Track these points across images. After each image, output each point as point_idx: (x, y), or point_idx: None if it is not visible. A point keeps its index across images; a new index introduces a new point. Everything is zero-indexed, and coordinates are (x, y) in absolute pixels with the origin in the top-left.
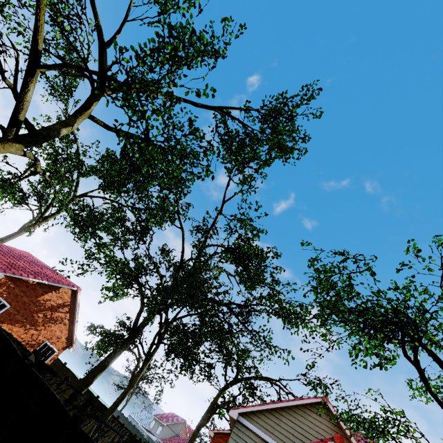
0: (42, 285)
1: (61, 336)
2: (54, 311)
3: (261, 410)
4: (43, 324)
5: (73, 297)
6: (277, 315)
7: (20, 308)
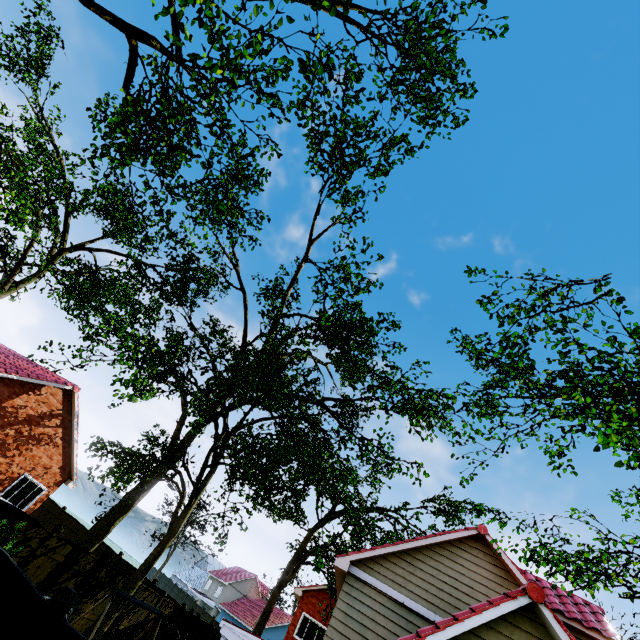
0: (8, 382)
1: (52, 464)
2: (34, 424)
3: (385, 554)
4: (17, 447)
5: (66, 403)
6: (402, 412)
7: None
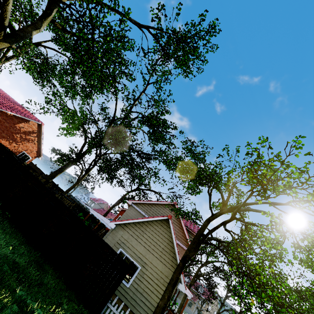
0: (17, 117)
1: (33, 150)
2: (27, 134)
3: (143, 203)
4: (21, 142)
5: (38, 128)
6: (164, 163)
7: (4, 129)
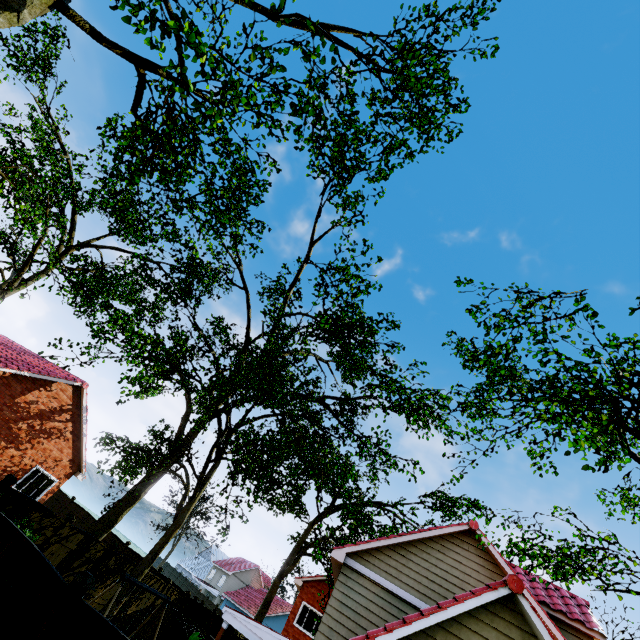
0: (21, 378)
1: (62, 457)
2: (45, 419)
3: (379, 547)
4: (30, 441)
5: (75, 398)
6: (399, 410)
7: None
